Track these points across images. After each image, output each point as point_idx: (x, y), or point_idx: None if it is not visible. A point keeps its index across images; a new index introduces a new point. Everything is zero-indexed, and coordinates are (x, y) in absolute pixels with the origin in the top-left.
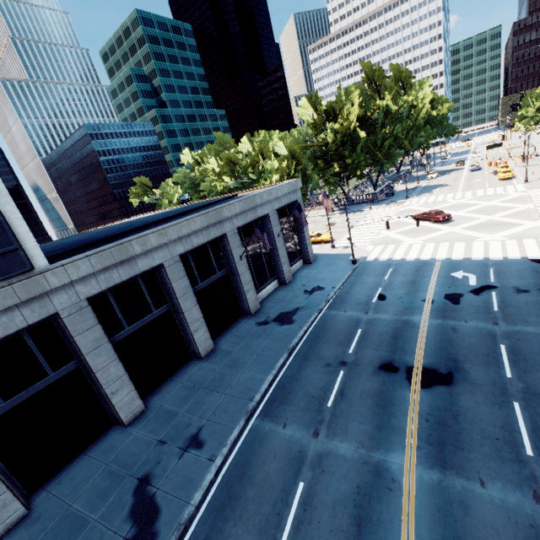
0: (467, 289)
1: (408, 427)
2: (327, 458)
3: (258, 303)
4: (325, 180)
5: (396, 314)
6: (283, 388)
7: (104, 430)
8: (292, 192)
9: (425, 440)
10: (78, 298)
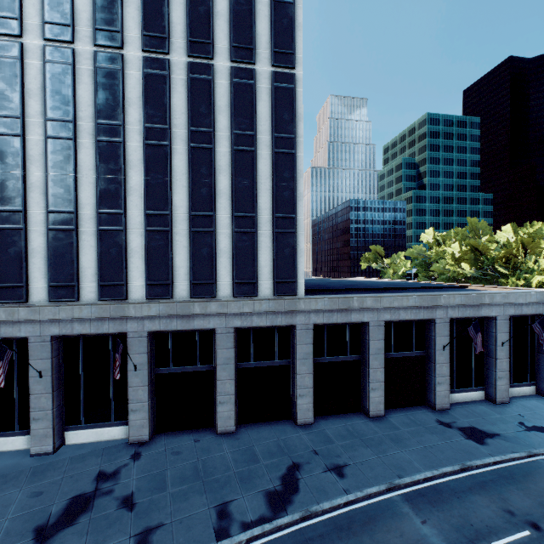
0: None
1: None
2: None
3: (448, 402)
4: None
5: None
6: (439, 493)
7: (284, 418)
8: (542, 303)
9: None
10: (309, 321)
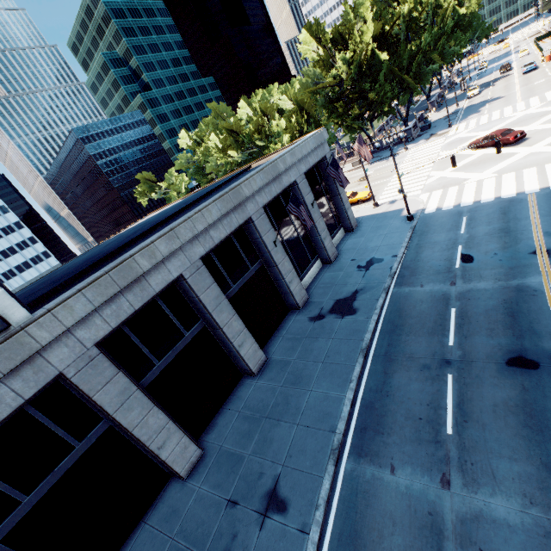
0: None
1: None
2: (480, 526)
3: (305, 293)
4: (346, 128)
5: (499, 279)
6: (372, 409)
7: (160, 487)
8: (318, 147)
9: None
10: (82, 347)
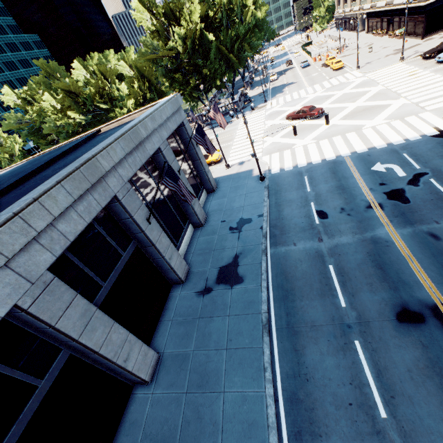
0: (402, 183)
1: None
2: None
3: (185, 264)
4: (187, 96)
5: (355, 232)
6: (298, 402)
7: None
8: (175, 113)
9: None
10: None
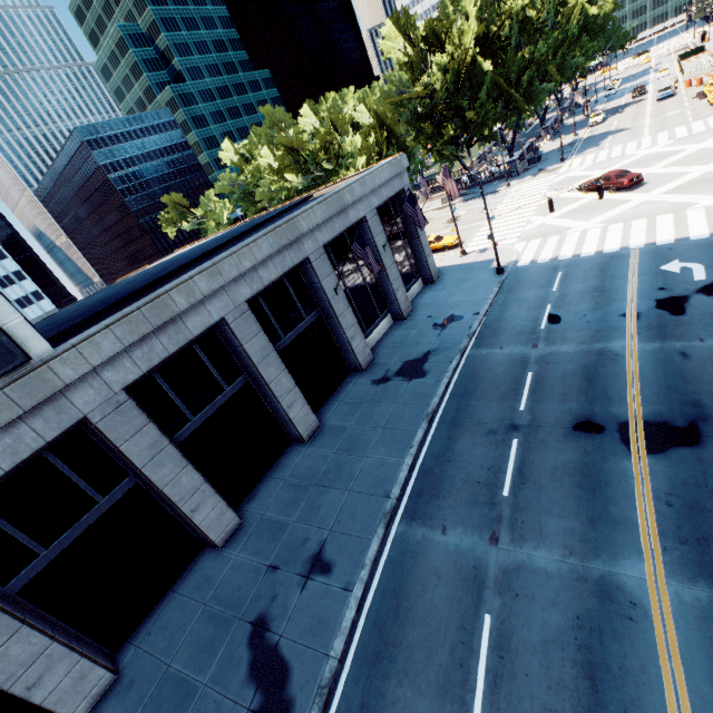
0: (692, 289)
1: (640, 518)
2: (520, 575)
3: (369, 352)
4: (436, 154)
5: (583, 342)
6: (431, 474)
7: (192, 557)
8: (395, 177)
9: (673, 536)
10: (110, 391)
